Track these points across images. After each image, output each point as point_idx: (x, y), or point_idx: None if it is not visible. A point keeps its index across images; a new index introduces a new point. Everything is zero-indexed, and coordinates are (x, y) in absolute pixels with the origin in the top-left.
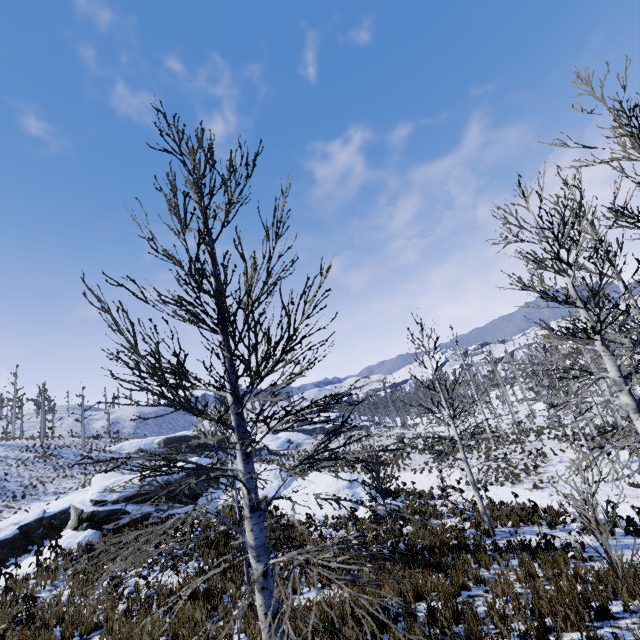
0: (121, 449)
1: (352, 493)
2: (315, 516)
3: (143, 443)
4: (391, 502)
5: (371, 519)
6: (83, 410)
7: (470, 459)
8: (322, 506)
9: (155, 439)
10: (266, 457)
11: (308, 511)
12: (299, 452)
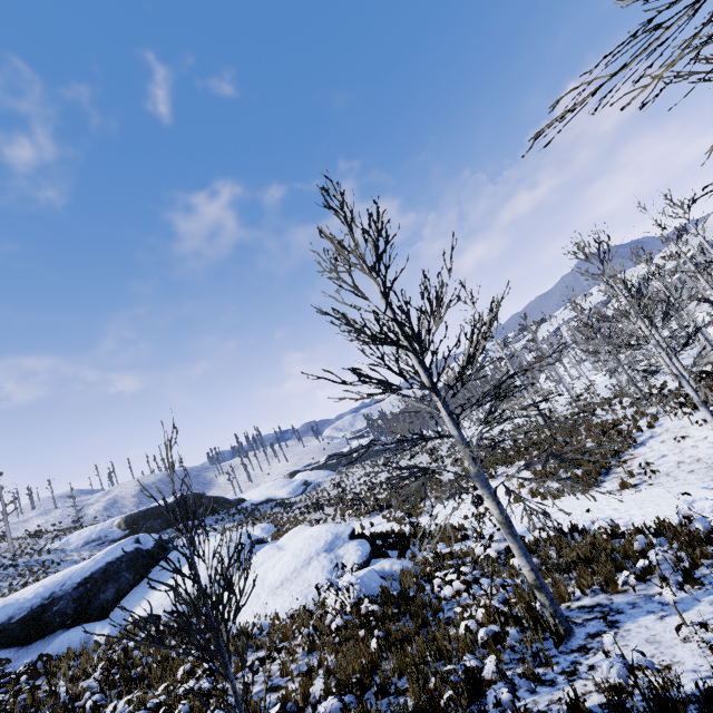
0: (66, 544)
1: (330, 559)
2: (261, 618)
3: (98, 529)
4: (390, 564)
5: (342, 614)
6: (3, 504)
7: (518, 461)
8: (278, 595)
9: (115, 520)
10: (265, 512)
11: (254, 609)
12: (309, 496)
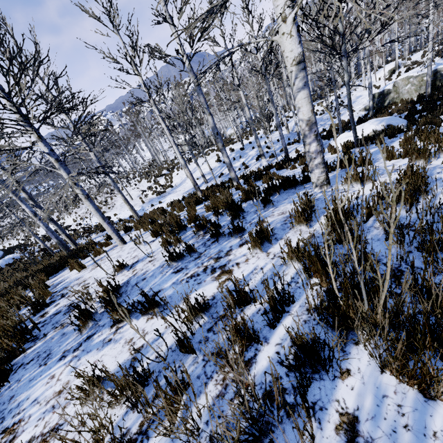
0: None
1: None
2: None
3: None
4: (12, 255)
5: None
6: None
7: (84, 205)
8: None
9: None
10: None
11: None
12: None
